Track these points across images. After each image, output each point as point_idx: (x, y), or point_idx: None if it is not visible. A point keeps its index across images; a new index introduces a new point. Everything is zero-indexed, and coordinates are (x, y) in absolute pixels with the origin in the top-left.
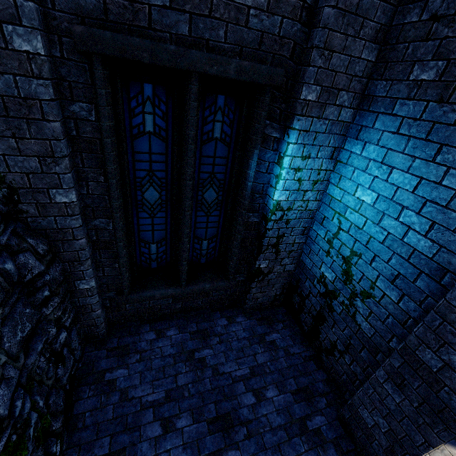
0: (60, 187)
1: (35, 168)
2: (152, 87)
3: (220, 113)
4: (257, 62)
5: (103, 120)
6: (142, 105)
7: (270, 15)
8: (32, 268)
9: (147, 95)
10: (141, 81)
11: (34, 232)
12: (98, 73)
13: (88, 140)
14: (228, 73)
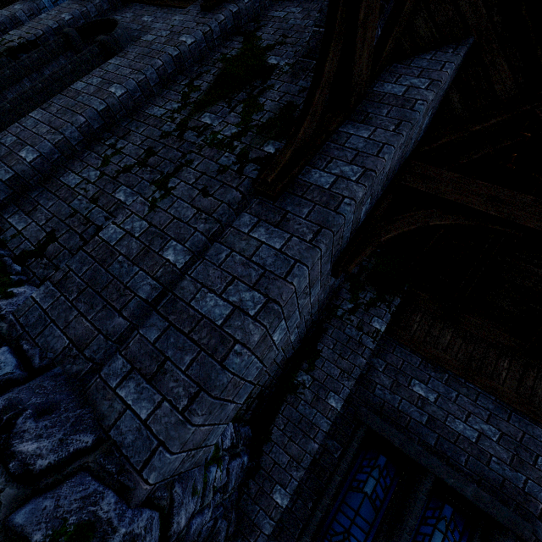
0: (285, 488)
1: (282, 462)
2: (386, 460)
3: (444, 523)
4: (497, 499)
5: (344, 462)
6: (371, 468)
7: (512, 469)
8: (218, 541)
9: (379, 463)
10: (379, 451)
11: (237, 509)
12: (360, 433)
13: (323, 467)
14: (464, 491)
